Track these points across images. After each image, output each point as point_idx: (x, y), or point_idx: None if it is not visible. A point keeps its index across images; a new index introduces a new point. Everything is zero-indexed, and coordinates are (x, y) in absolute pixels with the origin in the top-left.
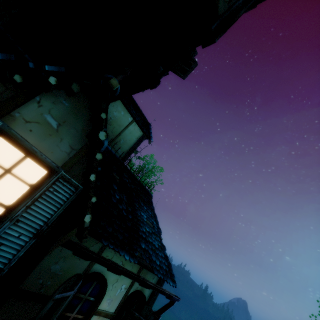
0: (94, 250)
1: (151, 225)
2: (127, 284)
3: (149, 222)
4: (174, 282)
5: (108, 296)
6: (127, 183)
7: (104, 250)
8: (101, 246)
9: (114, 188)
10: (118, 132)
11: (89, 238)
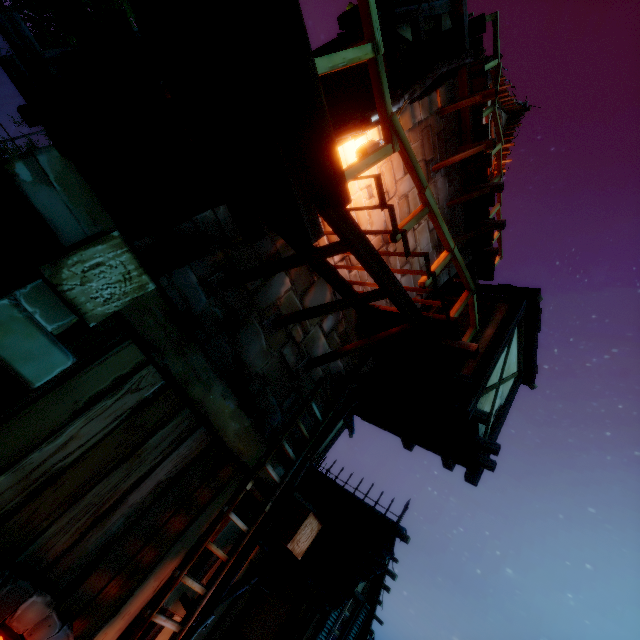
0: None
1: None
2: None
3: None
4: None
5: None
6: None
7: None
8: None
9: None
10: None
11: None
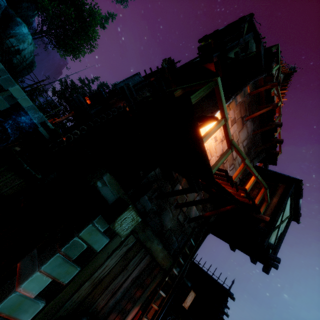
0: None
1: None
2: None
3: None
4: None
5: None
6: None
7: None
8: None
9: None
10: None
11: None
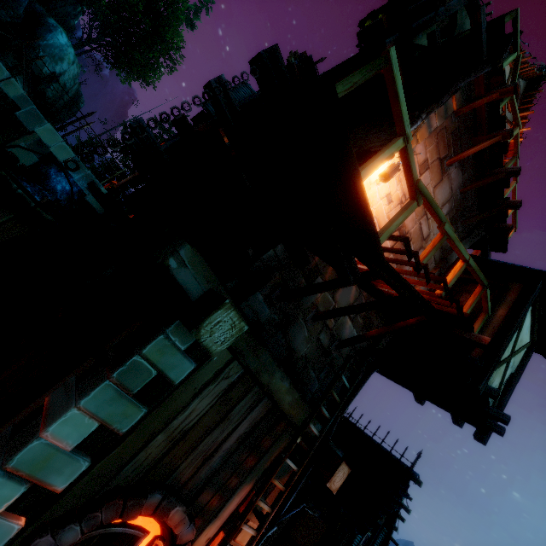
0: None
1: None
2: None
3: None
4: None
5: None
6: None
7: None
8: None
9: None
10: None
11: None
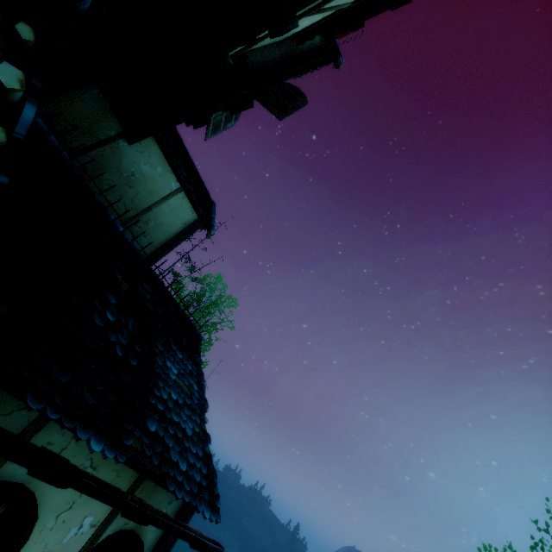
0: (11, 425)
1: (187, 390)
2: (99, 514)
3: (182, 383)
4: (216, 511)
5: (41, 544)
6: (148, 301)
7: (44, 427)
8: (34, 418)
9: (109, 300)
10: (147, 204)
11: (1, 394)
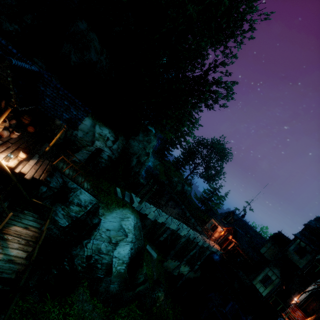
0: None
1: None
2: None
3: None
4: None
5: None
6: None
7: None
8: None
9: None
10: None
11: None
